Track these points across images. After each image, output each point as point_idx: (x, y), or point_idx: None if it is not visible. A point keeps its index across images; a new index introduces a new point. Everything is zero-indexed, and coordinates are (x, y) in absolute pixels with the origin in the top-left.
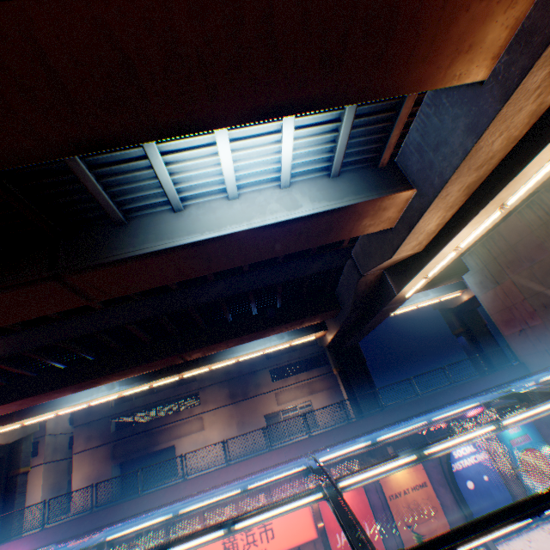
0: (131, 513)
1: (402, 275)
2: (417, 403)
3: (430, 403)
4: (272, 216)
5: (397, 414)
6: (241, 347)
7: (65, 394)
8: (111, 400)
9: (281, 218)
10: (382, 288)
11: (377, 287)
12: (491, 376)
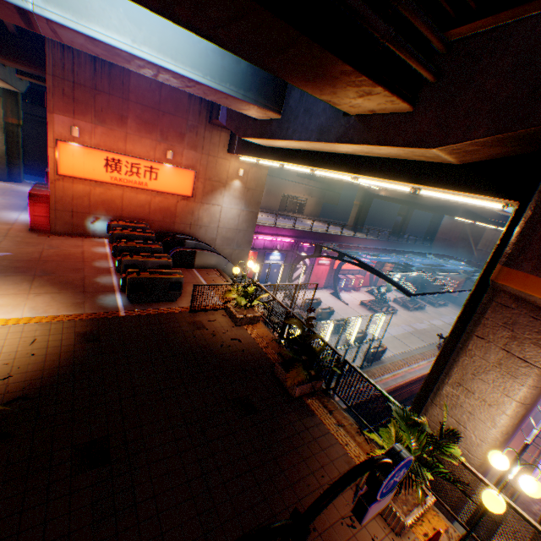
0: (325, 239)
1: (469, 217)
2: (406, 245)
3: (408, 247)
4: (508, 210)
5: (400, 246)
6: None
7: None
8: None
9: (508, 211)
10: (451, 210)
11: (449, 207)
12: (423, 247)
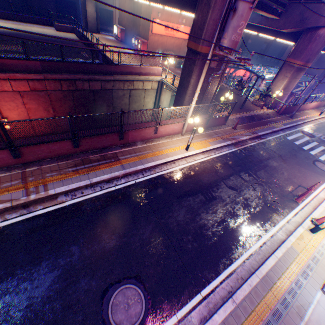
0: None
1: None
2: (265, 62)
3: (266, 63)
4: None
5: (262, 63)
6: None
7: None
8: None
9: None
10: None
11: None
12: (274, 63)
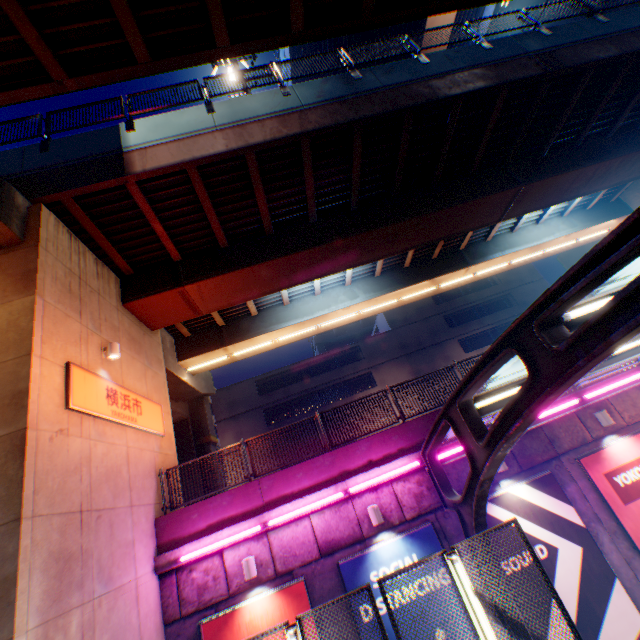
0: None
1: None
2: None
3: None
4: None
5: None
6: (518, 240)
7: (340, 265)
8: (256, 389)
9: None
10: None
11: None
12: None
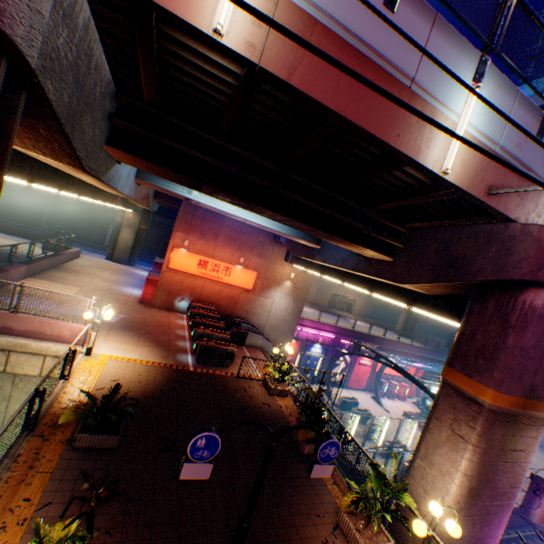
0: (367, 339)
1: None
2: None
3: None
4: None
5: None
6: None
7: None
8: None
9: None
10: None
11: None
12: None
